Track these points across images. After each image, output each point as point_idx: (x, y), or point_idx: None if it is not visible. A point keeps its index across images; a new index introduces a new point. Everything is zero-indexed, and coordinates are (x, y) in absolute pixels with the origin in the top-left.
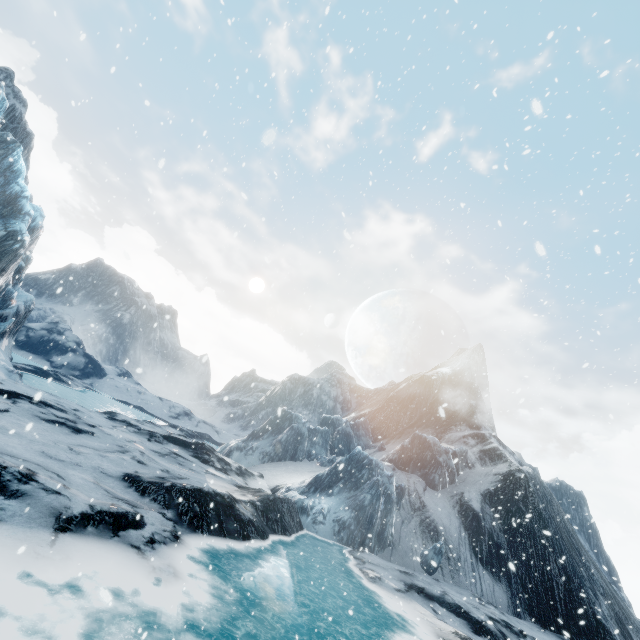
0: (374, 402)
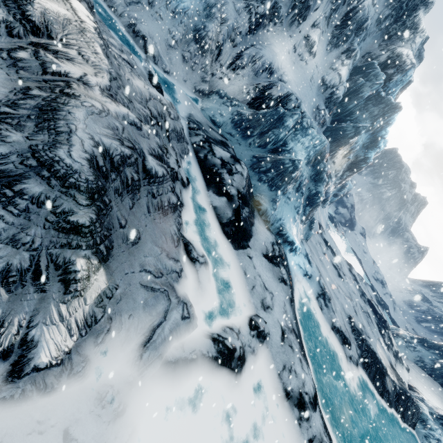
0: None
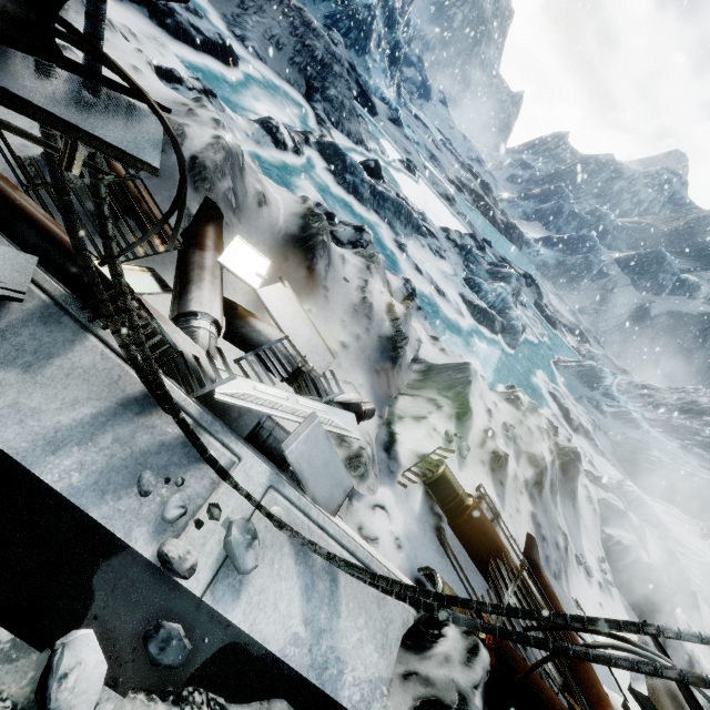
0: (665, 216)
